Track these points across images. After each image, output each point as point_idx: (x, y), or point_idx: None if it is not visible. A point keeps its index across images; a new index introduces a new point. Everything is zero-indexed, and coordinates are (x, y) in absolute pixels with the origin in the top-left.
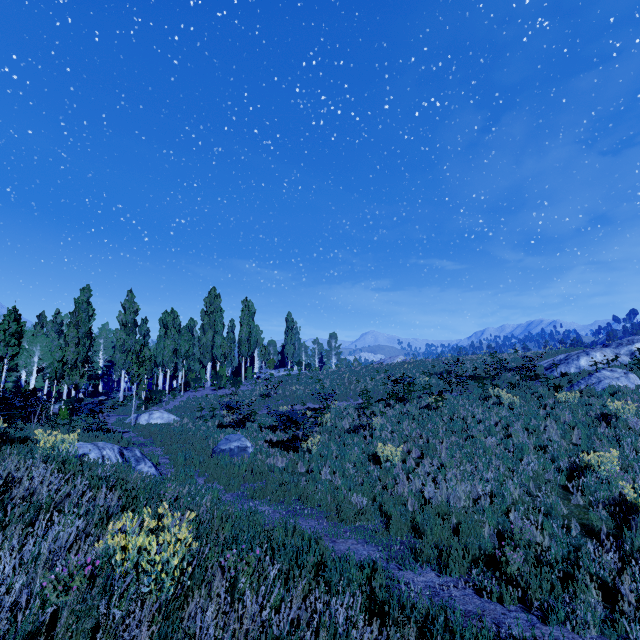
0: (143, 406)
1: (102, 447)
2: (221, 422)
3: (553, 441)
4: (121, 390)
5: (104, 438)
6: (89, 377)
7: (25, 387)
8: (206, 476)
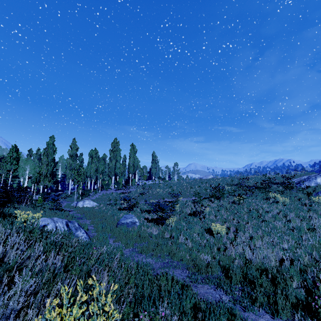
0: (80, 197)
1: (56, 221)
2: (120, 207)
3: (318, 226)
4: (69, 189)
5: (59, 214)
6: (54, 182)
7: (22, 186)
8: (114, 238)
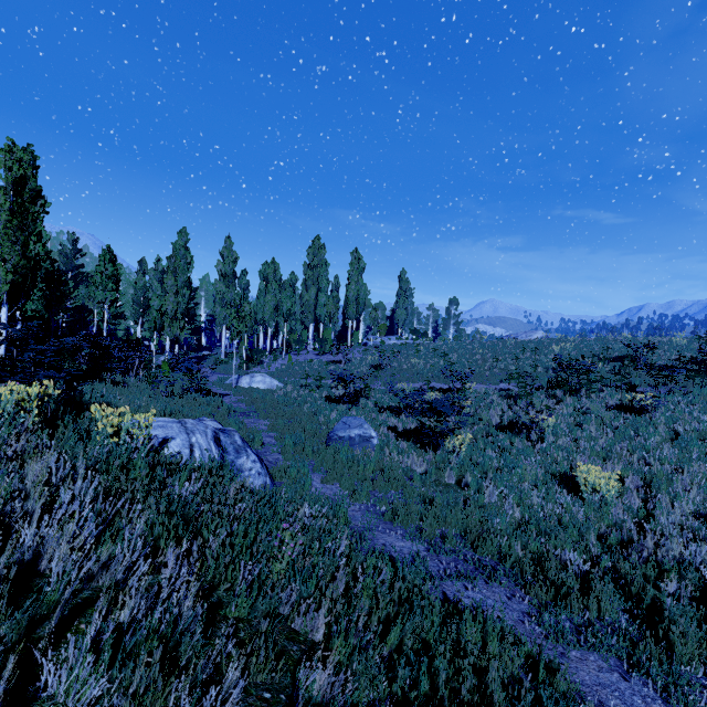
0: (244, 366)
1: (191, 430)
2: (329, 394)
3: None
4: (222, 347)
5: (203, 402)
6: (192, 330)
7: (133, 336)
8: (322, 472)
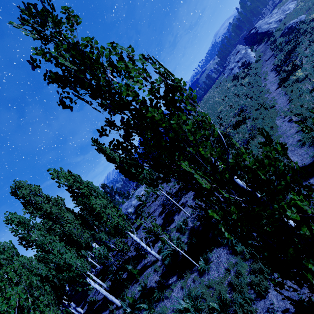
0: None
1: None
2: None
3: None
4: None
5: None
6: None
7: None
8: None
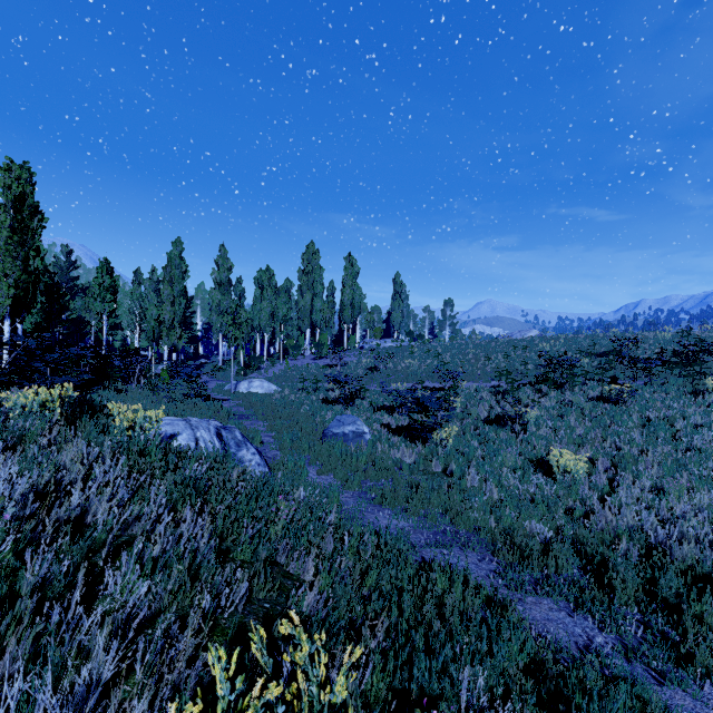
0: (242, 372)
1: (195, 426)
2: (326, 396)
3: None
4: (220, 354)
5: (203, 406)
6: (189, 339)
7: (130, 346)
8: (318, 465)
